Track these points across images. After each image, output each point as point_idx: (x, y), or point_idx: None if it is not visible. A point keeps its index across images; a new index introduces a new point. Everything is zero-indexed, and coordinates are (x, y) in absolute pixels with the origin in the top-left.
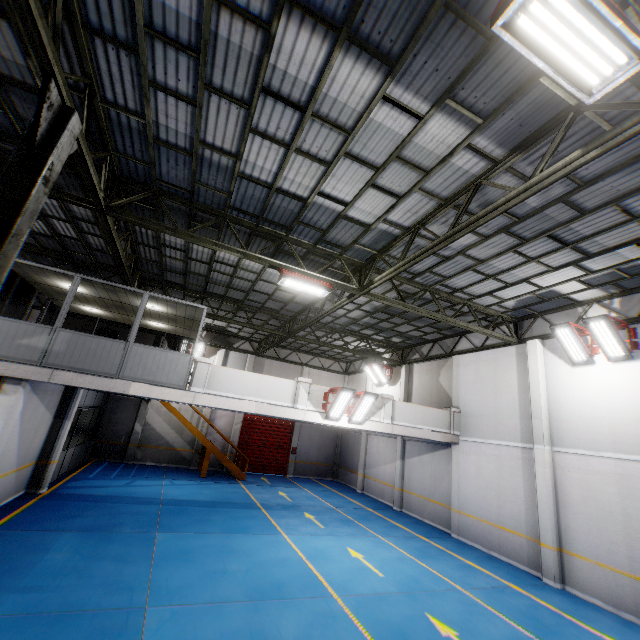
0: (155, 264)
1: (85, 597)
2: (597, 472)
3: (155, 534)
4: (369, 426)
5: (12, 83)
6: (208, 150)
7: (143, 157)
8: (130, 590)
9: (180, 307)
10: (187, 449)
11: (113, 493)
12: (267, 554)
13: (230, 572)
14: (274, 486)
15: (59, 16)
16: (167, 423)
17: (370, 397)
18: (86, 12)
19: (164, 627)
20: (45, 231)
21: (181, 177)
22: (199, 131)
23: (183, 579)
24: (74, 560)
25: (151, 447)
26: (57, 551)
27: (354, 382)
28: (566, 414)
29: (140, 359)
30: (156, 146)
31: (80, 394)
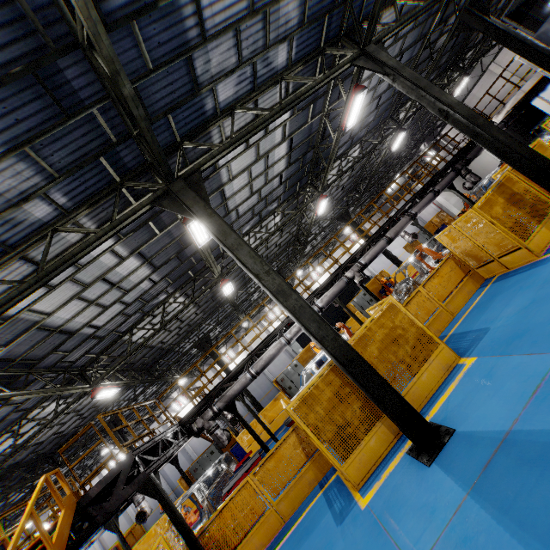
0: None
1: None
2: None
3: None
4: None
5: None
6: None
7: None
8: None
9: None
10: None
11: None
12: None
13: None
14: None
15: None
16: None
17: None
18: None
19: None
20: None
21: None
22: None
23: None
24: None
25: None
26: None
27: None
28: None
29: None
30: None
31: None
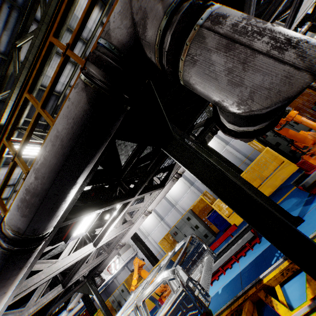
0: None
1: None
2: (156, 233)
3: None
4: (121, 266)
5: None
6: None
7: None
8: None
9: None
10: None
11: None
12: None
13: None
14: None
15: None
16: None
17: (117, 259)
18: None
19: None
20: None
21: None
22: None
23: None
24: None
25: None
26: None
27: None
28: (147, 228)
29: None
30: None
31: None
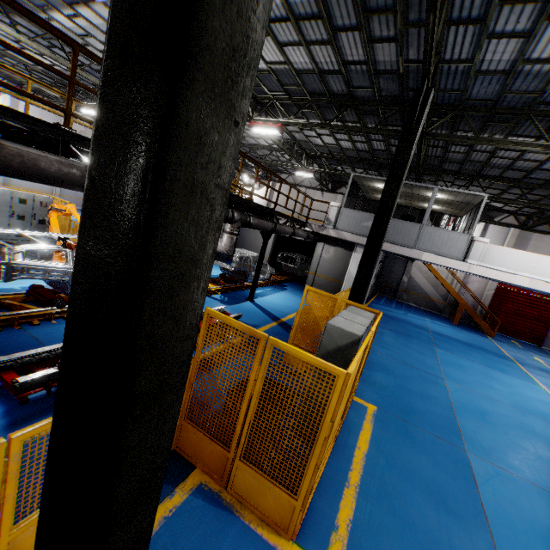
0: (437, 158)
1: (411, 362)
2: None
3: (434, 348)
4: None
5: (383, 74)
6: (528, 64)
7: (458, 87)
8: (432, 369)
9: (460, 195)
10: (440, 301)
11: (398, 317)
12: (526, 392)
13: (495, 388)
14: (526, 351)
15: (438, 35)
16: (426, 279)
17: None
18: (451, 14)
19: (459, 393)
20: (365, 149)
21: (489, 92)
22: (524, 54)
23: (462, 377)
24: (397, 344)
25: (413, 294)
26: (386, 337)
27: None
28: None
29: (429, 237)
30: (474, 77)
31: (381, 254)
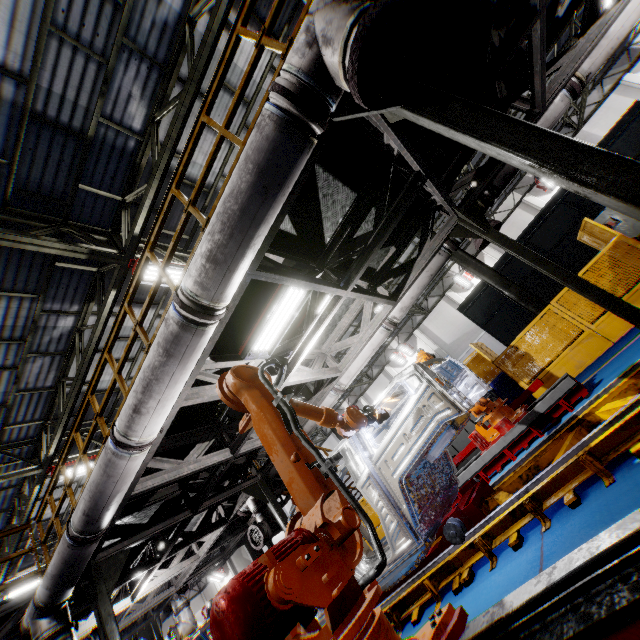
0: None
1: None
2: None
3: None
4: None
5: None
6: None
7: None
8: None
9: None
10: None
11: None
12: None
13: None
14: None
15: None
16: None
17: None
18: None
19: None
20: None
21: None
22: None
23: None
24: None
25: None
26: None
27: (208, 591)
28: (276, 541)
29: None
30: None
31: None
